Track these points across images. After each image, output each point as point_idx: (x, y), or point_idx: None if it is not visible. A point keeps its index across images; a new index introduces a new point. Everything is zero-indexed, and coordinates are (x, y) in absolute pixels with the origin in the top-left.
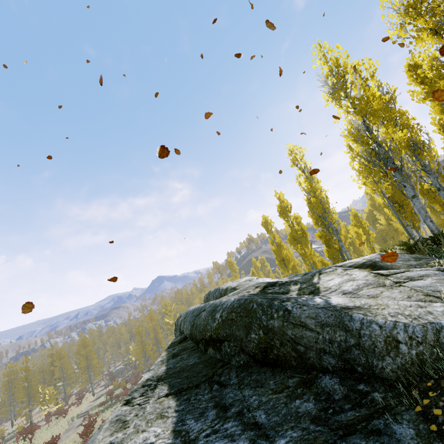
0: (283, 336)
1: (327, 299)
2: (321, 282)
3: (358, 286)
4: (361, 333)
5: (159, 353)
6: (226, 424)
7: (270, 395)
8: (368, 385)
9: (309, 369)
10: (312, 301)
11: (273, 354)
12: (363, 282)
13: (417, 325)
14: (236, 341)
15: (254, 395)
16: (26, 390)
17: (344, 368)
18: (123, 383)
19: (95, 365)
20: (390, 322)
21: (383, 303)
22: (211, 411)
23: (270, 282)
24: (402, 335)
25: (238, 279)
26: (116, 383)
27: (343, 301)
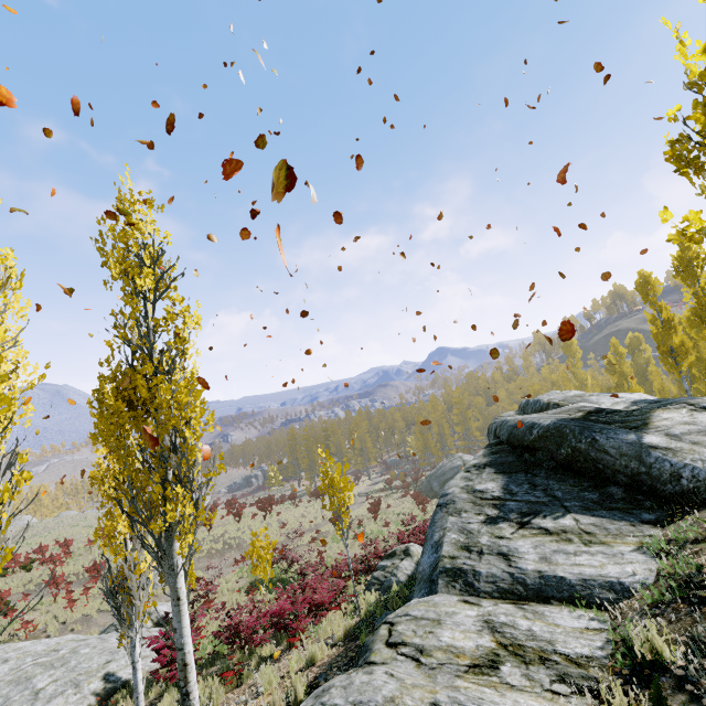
0: (587, 456)
1: (643, 437)
2: (655, 418)
3: (688, 430)
4: (653, 466)
5: (445, 453)
6: (535, 492)
7: (568, 486)
8: (645, 497)
9: (603, 480)
10: (624, 436)
11: (577, 466)
12: (699, 427)
13: (705, 470)
14: (548, 452)
15: (556, 484)
16: (308, 457)
17: (632, 485)
18: (402, 476)
19: (369, 450)
20: (681, 463)
21: (697, 450)
22: (526, 485)
23: (597, 407)
24: (686, 473)
25: (565, 392)
26: (394, 474)
27: (659, 441)
